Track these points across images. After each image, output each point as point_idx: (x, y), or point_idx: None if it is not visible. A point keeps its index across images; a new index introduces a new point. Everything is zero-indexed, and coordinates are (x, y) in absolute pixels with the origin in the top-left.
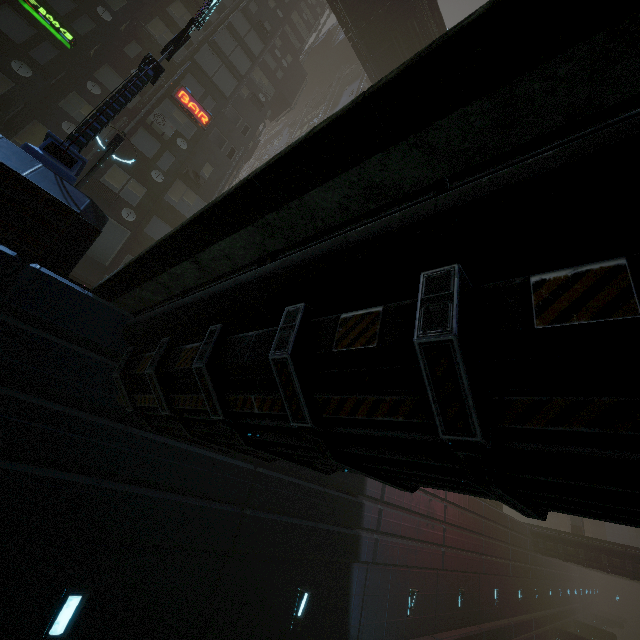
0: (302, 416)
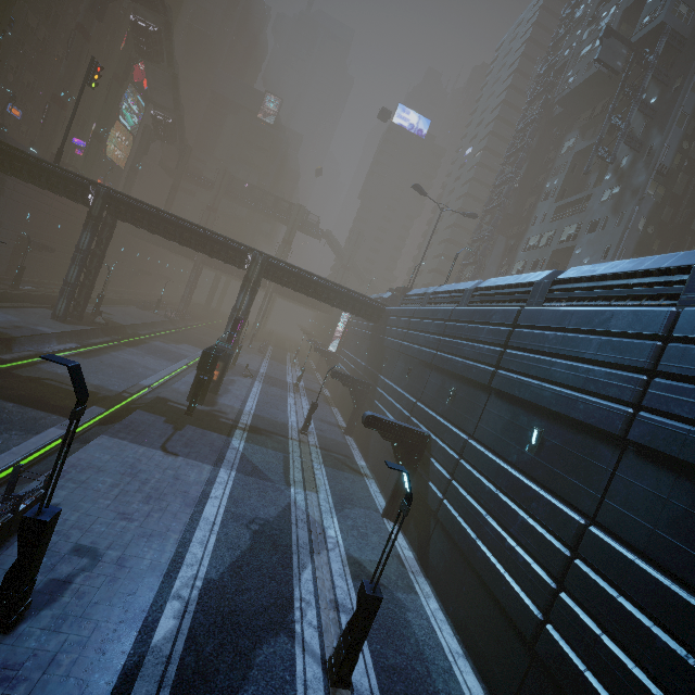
0: None
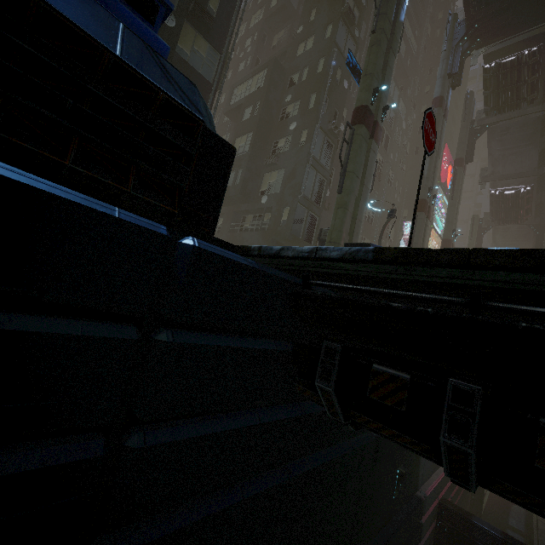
0: None
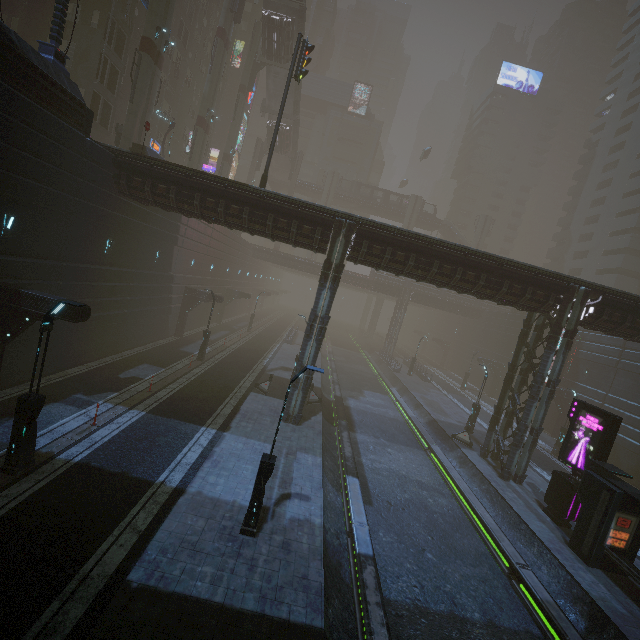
0: (199, 212)
